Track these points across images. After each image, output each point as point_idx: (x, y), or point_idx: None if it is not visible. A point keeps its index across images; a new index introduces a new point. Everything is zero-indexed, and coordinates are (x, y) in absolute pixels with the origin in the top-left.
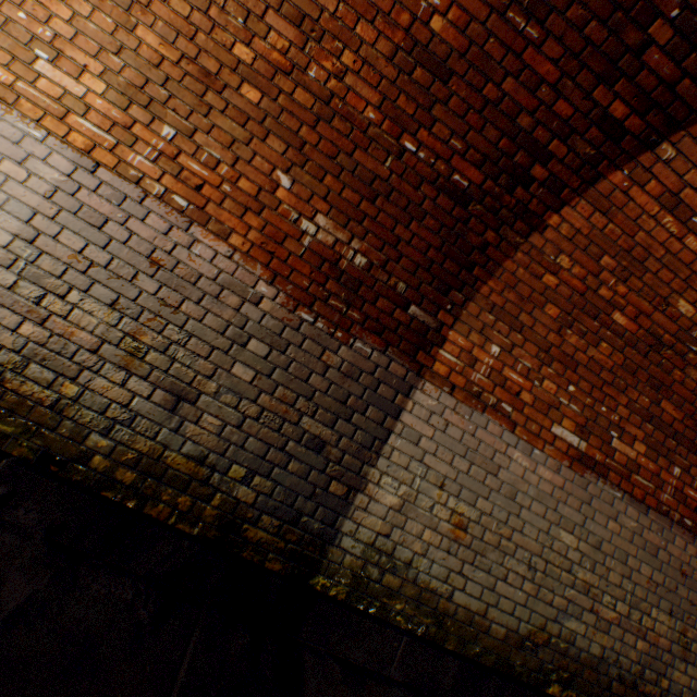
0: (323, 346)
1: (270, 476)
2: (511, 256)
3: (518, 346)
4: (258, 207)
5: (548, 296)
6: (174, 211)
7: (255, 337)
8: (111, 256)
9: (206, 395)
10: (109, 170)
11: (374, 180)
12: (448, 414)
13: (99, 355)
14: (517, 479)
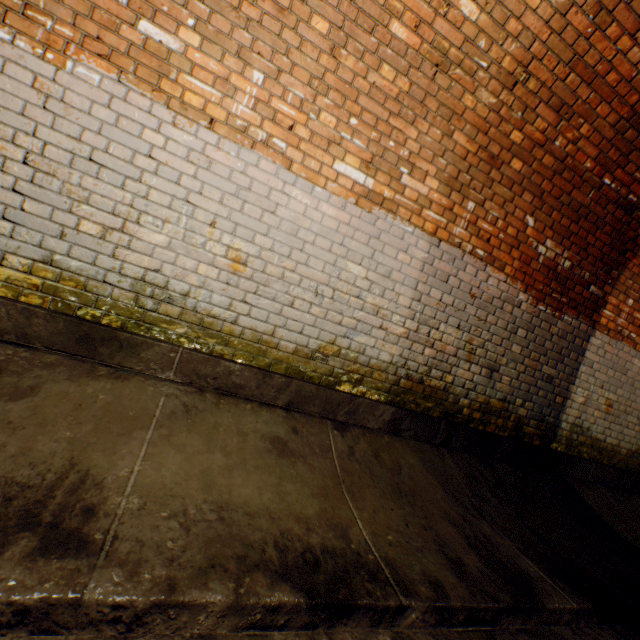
0: (549, 323)
1: (531, 400)
2: None
3: None
4: (516, 244)
5: None
6: (477, 260)
7: (519, 327)
8: (453, 298)
9: (501, 366)
10: (445, 242)
11: (579, 208)
12: (605, 347)
13: (457, 357)
14: (634, 374)
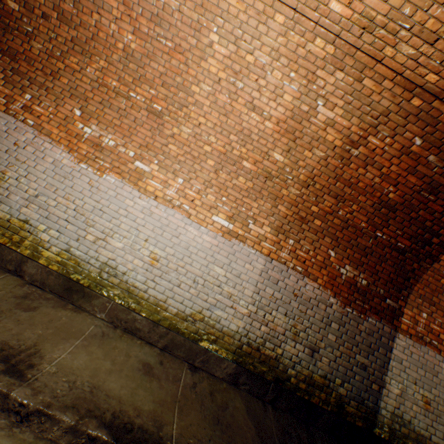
0: (357, 322)
1: (349, 382)
2: (425, 272)
3: (434, 312)
4: (324, 265)
5: (443, 288)
6: (297, 273)
7: (332, 321)
8: (281, 294)
9: (321, 348)
10: (275, 260)
11: (365, 248)
12: (410, 348)
13: (285, 335)
14: None
